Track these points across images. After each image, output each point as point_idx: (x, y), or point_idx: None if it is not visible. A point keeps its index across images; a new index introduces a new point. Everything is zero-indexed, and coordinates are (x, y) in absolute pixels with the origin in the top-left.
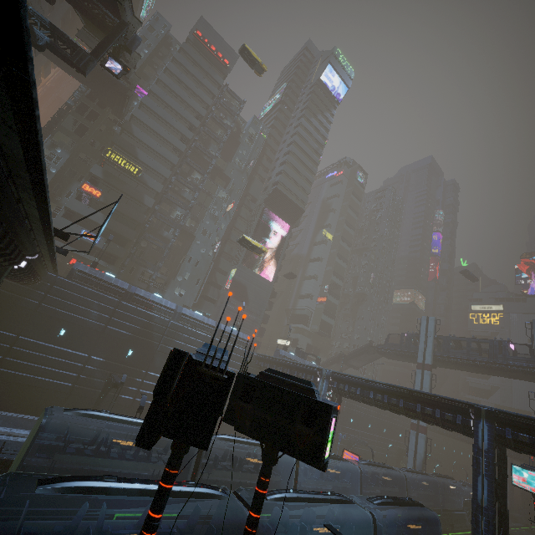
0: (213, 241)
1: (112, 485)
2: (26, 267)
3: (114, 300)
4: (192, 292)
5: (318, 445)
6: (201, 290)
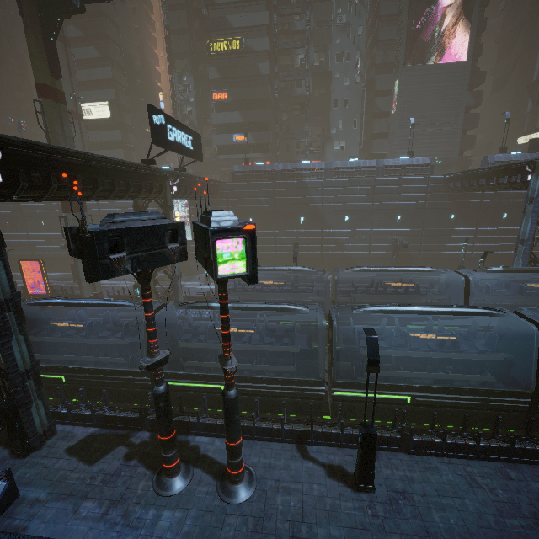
0: (354, 61)
1: (214, 305)
2: (179, 190)
3: (269, 184)
4: (353, 139)
5: (211, 265)
6: (362, 131)
